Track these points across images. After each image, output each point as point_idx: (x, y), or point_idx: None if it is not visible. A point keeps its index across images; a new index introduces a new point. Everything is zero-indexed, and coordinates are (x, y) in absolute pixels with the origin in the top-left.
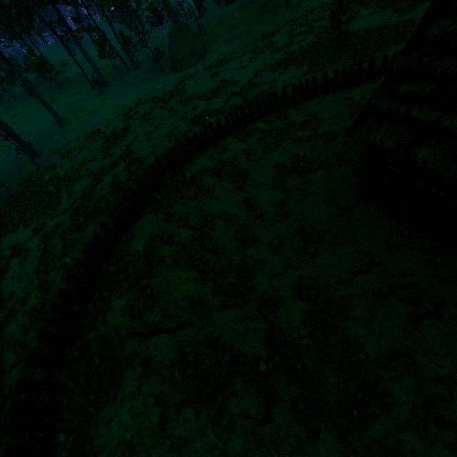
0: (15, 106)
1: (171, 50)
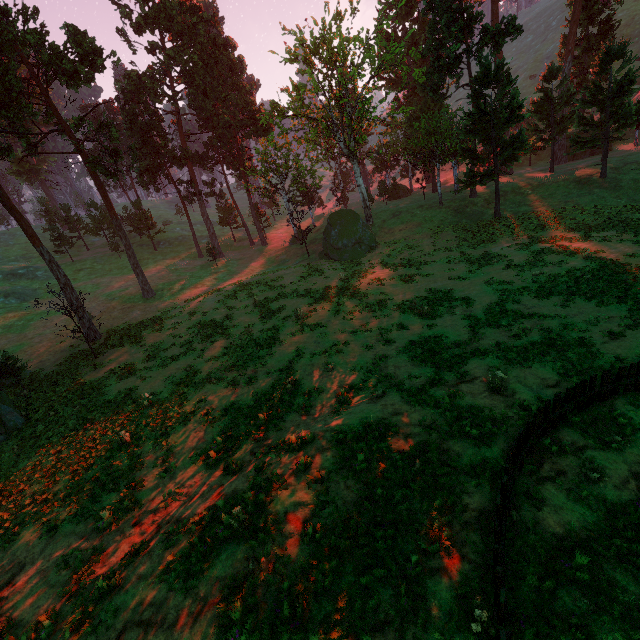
0: (85, 258)
1: (329, 234)
